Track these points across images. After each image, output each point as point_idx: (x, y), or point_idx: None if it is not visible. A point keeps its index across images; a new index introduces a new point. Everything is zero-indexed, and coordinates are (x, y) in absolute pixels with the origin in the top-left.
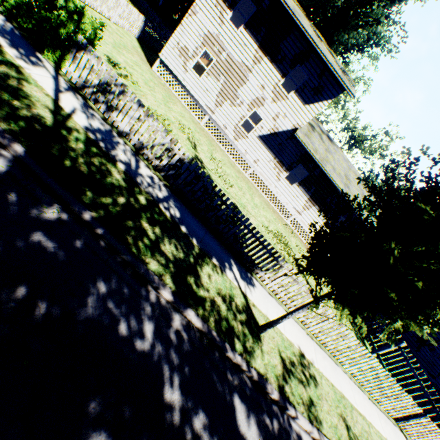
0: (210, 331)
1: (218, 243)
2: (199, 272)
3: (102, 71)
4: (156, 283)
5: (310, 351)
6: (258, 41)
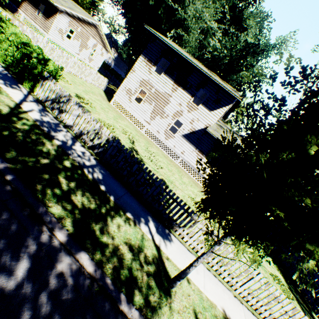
0: (104, 277)
1: (138, 202)
2: (107, 221)
3: (57, 90)
4: (51, 224)
5: (238, 317)
6: (173, 79)
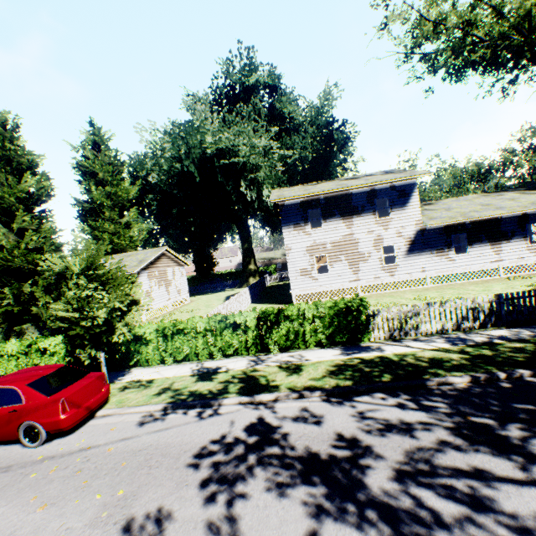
0: None
1: None
2: None
3: (394, 314)
4: None
5: None
6: (339, 217)
